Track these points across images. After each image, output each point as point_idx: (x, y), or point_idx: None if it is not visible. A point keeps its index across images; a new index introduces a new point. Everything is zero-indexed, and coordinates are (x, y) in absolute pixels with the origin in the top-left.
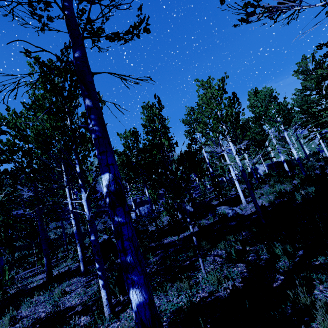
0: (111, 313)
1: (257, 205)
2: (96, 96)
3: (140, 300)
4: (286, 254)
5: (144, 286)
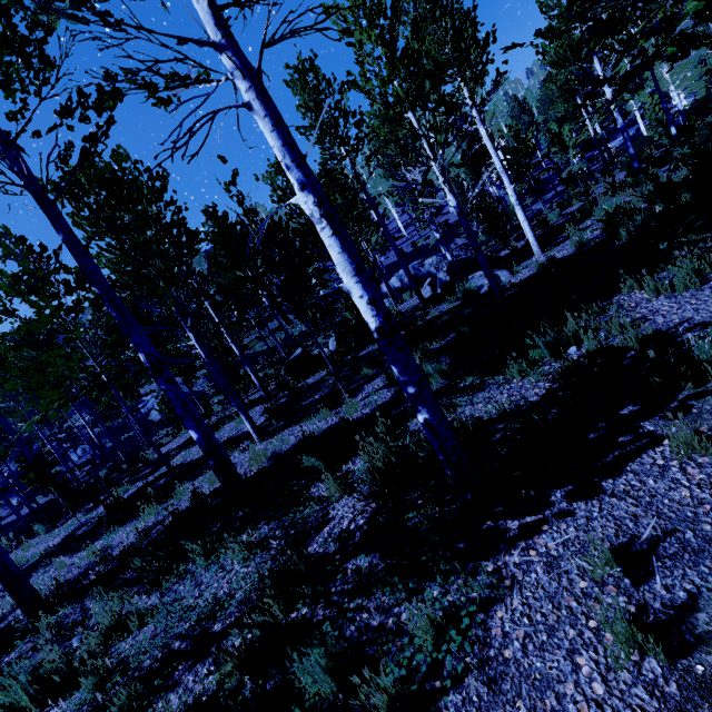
0: (259, 438)
1: (490, 280)
2: (99, 279)
3: (195, 436)
4: (441, 375)
5: (196, 428)
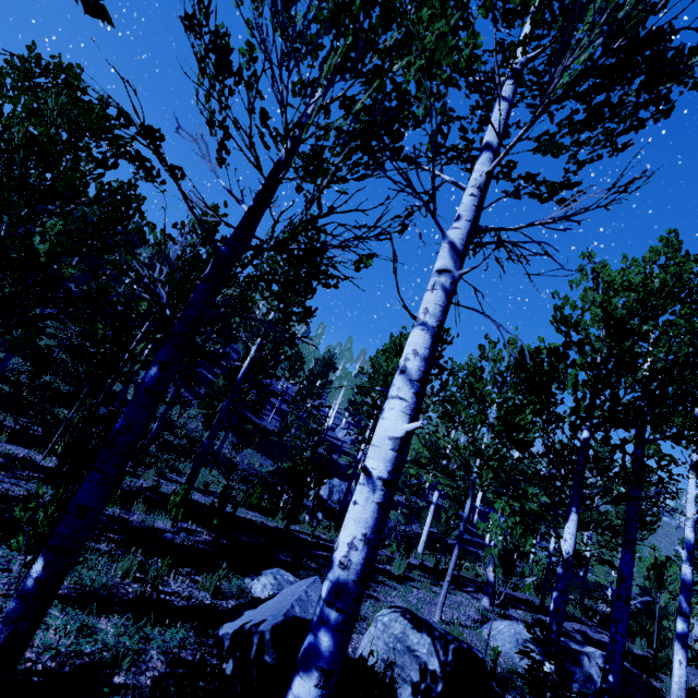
0: None
1: None
2: None
3: None
4: None
5: None
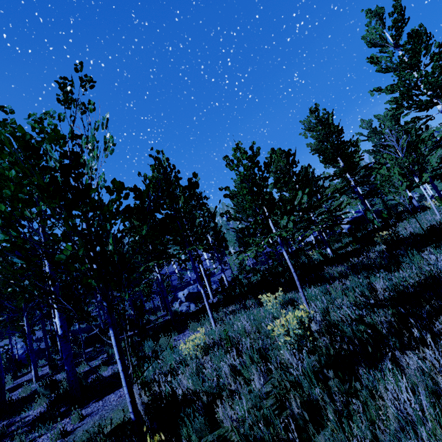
0: (36, 380)
1: (169, 311)
2: None
3: None
4: None
5: None
